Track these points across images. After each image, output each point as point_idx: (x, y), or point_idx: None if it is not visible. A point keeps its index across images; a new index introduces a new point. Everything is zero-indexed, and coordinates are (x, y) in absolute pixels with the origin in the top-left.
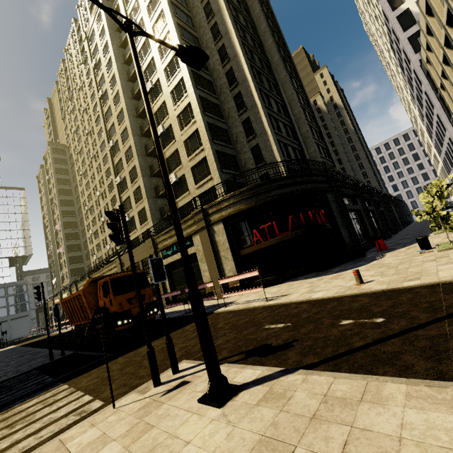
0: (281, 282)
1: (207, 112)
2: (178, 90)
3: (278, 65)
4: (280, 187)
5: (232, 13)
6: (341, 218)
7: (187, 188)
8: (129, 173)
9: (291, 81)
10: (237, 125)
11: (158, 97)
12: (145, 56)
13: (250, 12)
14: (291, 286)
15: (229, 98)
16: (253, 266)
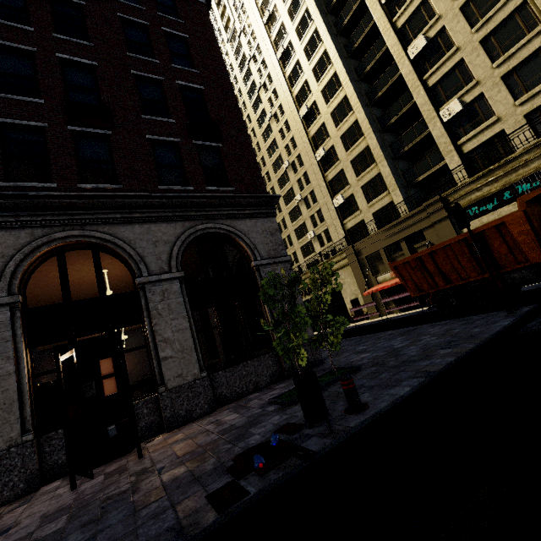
0: None
1: None
2: None
3: None
4: None
5: None
6: None
7: (486, 115)
8: (340, 138)
9: None
10: None
11: None
12: None
13: None
14: None
15: None
16: None
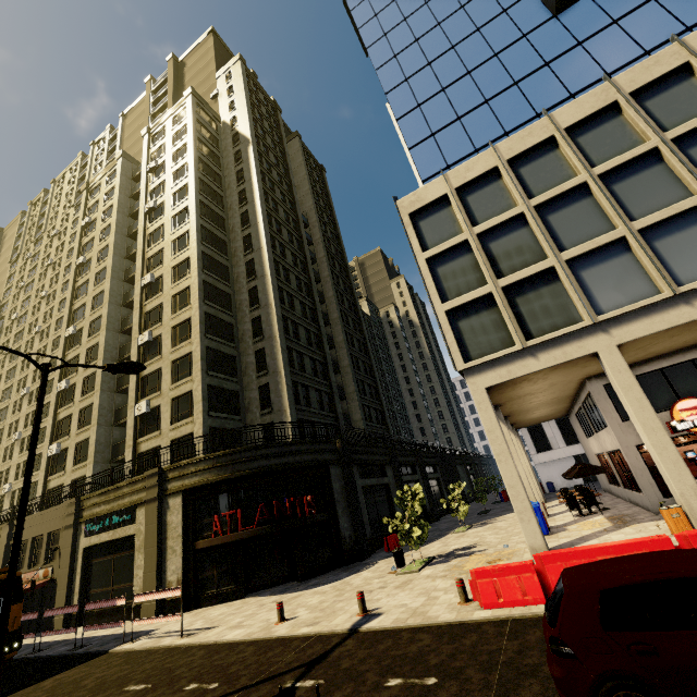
0: (240, 597)
1: (210, 334)
2: (182, 297)
3: (327, 282)
4: (267, 456)
5: (272, 229)
6: (345, 501)
7: (159, 425)
8: (83, 379)
9: (343, 300)
10: (249, 353)
11: (155, 295)
12: (155, 243)
13: (300, 225)
14: (240, 608)
15: (247, 319)
16: (209, 567)
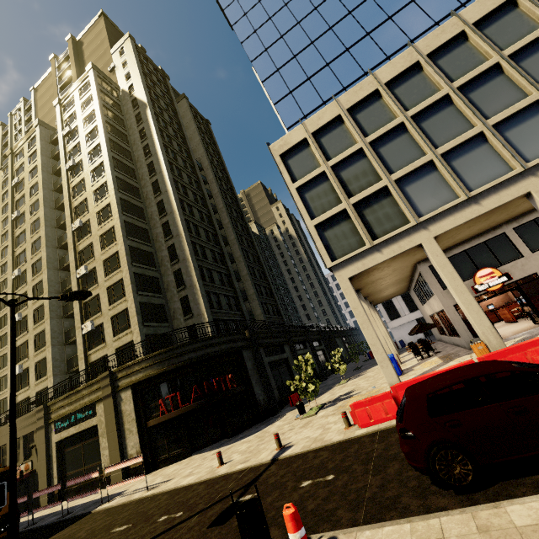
0: (187, 456)
1: (135, 263)
2: (108, 236)
3: (222, 212)
4: (194, 350)
5: (174, 174)
6: (257, 375)
7: (104, 339)
8: (33, 311)
9: (236, 224)
10: (169, 274)
11: (85, 237)
12: (78, 194)
13: (196, 169)
14: (189, 463)
15: (164, 247)
16: (160, 439)
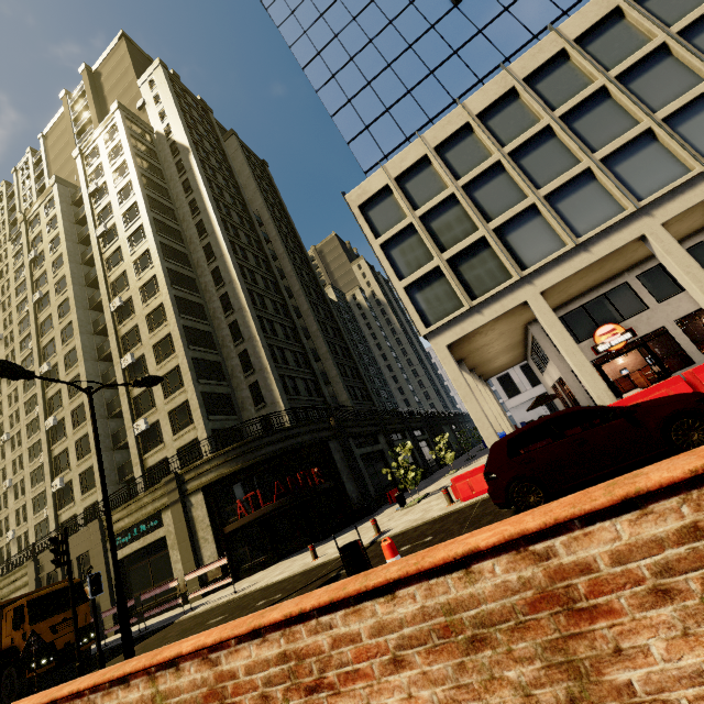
0: (273, 563)
1: (192, 346)
2: (156, 315)
3: (291, 276)
4: (272, 443)
5: (230, 234)
6: (347, 469)
7: (162, 439)
8: (71, 412)
9: (309, 291)
10: (233, 357)
11: (128, 318)
12: (115, 266)
13: (255, 225)
14: (277, 568)
15: (224, 325)
16: (241, 546)
